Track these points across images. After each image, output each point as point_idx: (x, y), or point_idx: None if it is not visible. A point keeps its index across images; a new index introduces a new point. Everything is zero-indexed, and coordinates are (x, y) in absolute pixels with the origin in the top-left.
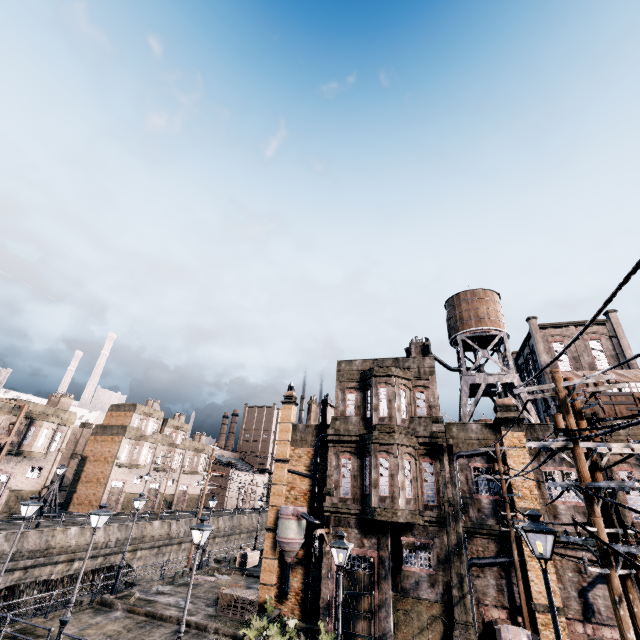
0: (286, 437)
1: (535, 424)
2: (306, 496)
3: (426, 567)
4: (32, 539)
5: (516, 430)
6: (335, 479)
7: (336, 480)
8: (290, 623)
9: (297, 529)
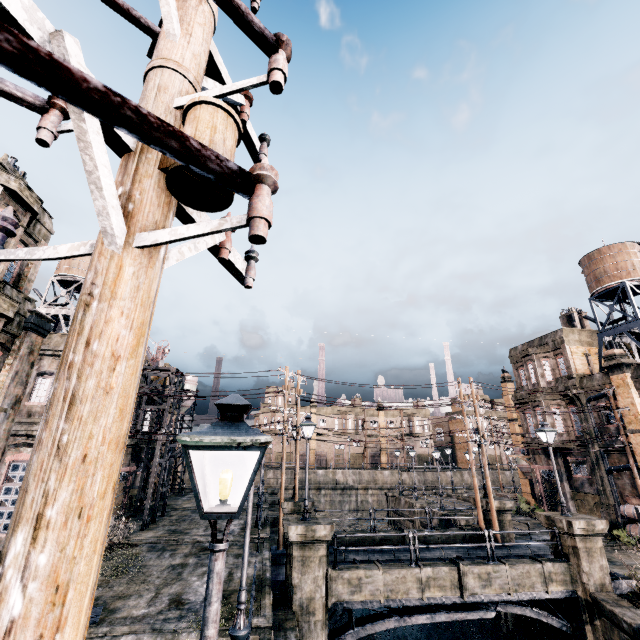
0: (509, 405)
1: None
2: None
3: (586, 474)
4: (429, 475)
5: (619, 373)
6: (525, 427)
7: (526, 427)
8: (523, 506)
9: (525, 459)
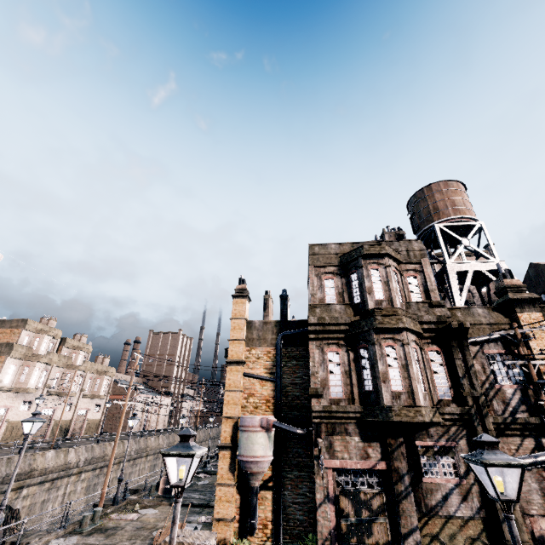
0: (240, 335)
1: (544, 306)
2: (269, 403)
3: (452, 476)
4: None
5: (533, 311)
6: (321, 377)
7: (323, 378)
8: None
9: (267, 443)
